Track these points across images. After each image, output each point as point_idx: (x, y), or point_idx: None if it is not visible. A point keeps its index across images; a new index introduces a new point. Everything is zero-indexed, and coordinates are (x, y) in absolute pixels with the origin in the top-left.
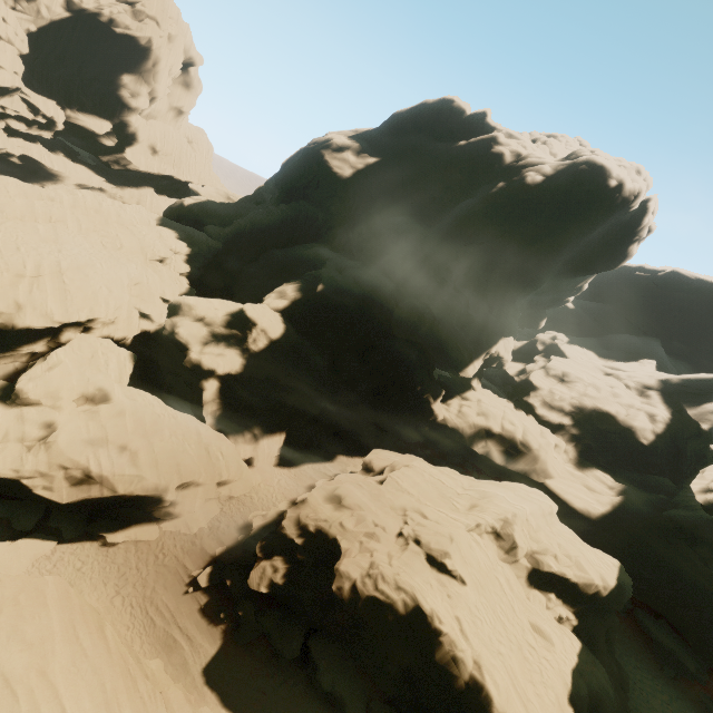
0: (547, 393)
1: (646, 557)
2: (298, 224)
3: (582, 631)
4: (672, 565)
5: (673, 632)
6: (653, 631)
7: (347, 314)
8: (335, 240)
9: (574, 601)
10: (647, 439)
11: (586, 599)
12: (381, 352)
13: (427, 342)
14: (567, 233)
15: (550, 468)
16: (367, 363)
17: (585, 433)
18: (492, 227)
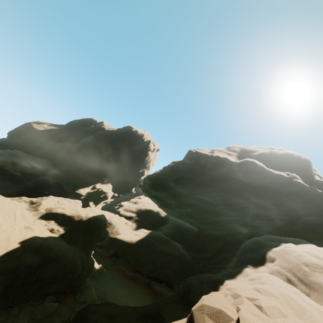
0: (127, 207)
1: (154, 251)
2: (10, 144)
3: (66, 236)
4: (163, 250)
5: (168, 287)
6: (156, 287)
7: (13, 163)
8: (31, 152)
9: (67, 224)
10: (164, 214)
11: (74, 223)
12: (31, 181)
13: (61, 180)
14: (120, 141)
15: (120, 230)
16: (20, 185)
17: (141, 218)
18: (95, 141)
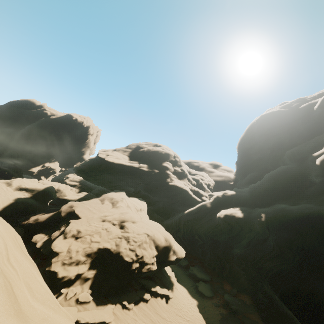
0: (72, 178)
1: None
2: None
3: (33, 197)
4: None
5: None
6: None
7: None
8: None
9: (32, 192)
10: None
11: (36, 191)
12: None
13: (15, 162)
14: (62, 129)
15: (67, 194)
16: None
17: (83, 185)
18: (40, 129)
